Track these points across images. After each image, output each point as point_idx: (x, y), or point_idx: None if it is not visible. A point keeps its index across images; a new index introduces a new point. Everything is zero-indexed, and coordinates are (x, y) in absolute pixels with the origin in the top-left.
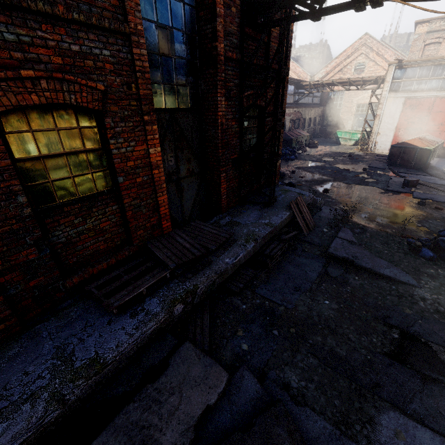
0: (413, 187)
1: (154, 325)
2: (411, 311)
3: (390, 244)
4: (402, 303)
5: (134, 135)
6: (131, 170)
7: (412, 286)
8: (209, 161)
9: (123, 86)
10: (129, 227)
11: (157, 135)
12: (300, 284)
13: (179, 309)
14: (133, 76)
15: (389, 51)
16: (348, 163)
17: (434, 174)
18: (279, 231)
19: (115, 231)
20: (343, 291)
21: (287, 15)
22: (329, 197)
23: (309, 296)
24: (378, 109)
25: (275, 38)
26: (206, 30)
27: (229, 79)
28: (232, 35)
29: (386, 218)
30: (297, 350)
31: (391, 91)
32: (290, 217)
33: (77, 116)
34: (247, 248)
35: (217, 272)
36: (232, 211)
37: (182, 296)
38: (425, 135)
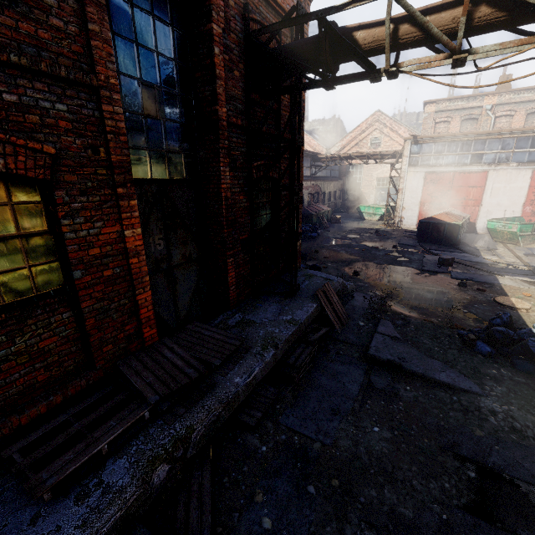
0: (449, 266)
1: (115, 512)
2: (483, 431)
3: (439, 338)
4: (470, 421)
5: (101, 212)
6: (95, 259)
7: (476, 395)
8: (212, 243)
9: (86, 150)
10: (90, 342)
11: (137, 212)
12: (339, 403)
13: (162, 474)
14: (103, 138)
15: (402, 128)
16: (376, 240)
17: (468, 251)
18: (306, 328)
19: (65, 351)
20: (394, 410)
21: (298, 83)
22: (361, 281)
23: (351, 422)
24: (400, 183)
25: (286, 107)
26: (204, 93)
27: (234, 147)
28: (236, 99)
29: (429, 304)
30: (345, 519)
31: (410, 165)
32: (318, 310)
33: (9, 187)
34: (264, 358)
35: (222, 400)
36: (244, 306)
37: (167, 449)
38: (451, 209)
